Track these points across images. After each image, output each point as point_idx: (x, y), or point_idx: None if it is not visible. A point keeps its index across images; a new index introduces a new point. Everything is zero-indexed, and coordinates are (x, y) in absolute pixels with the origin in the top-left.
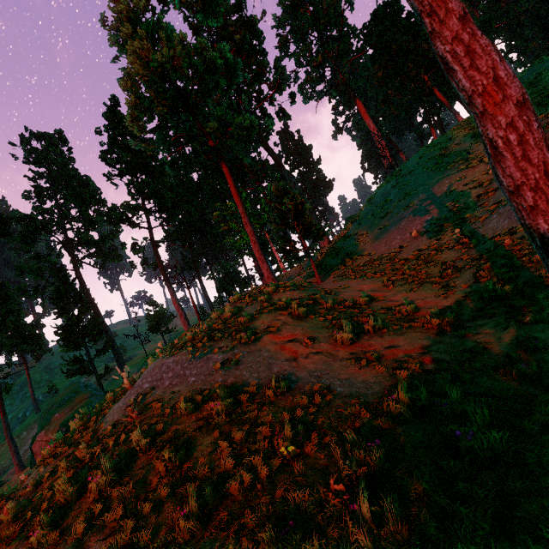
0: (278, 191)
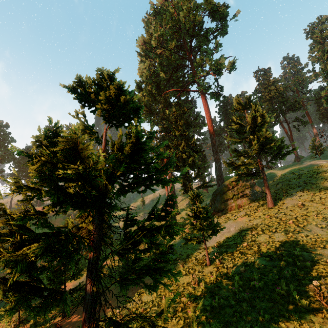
0: (313, 140)
